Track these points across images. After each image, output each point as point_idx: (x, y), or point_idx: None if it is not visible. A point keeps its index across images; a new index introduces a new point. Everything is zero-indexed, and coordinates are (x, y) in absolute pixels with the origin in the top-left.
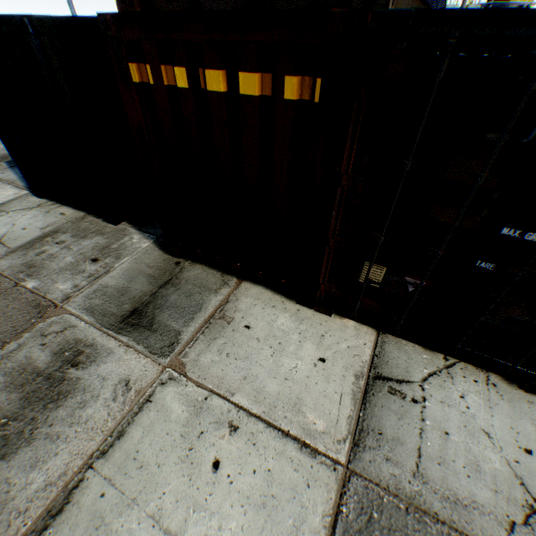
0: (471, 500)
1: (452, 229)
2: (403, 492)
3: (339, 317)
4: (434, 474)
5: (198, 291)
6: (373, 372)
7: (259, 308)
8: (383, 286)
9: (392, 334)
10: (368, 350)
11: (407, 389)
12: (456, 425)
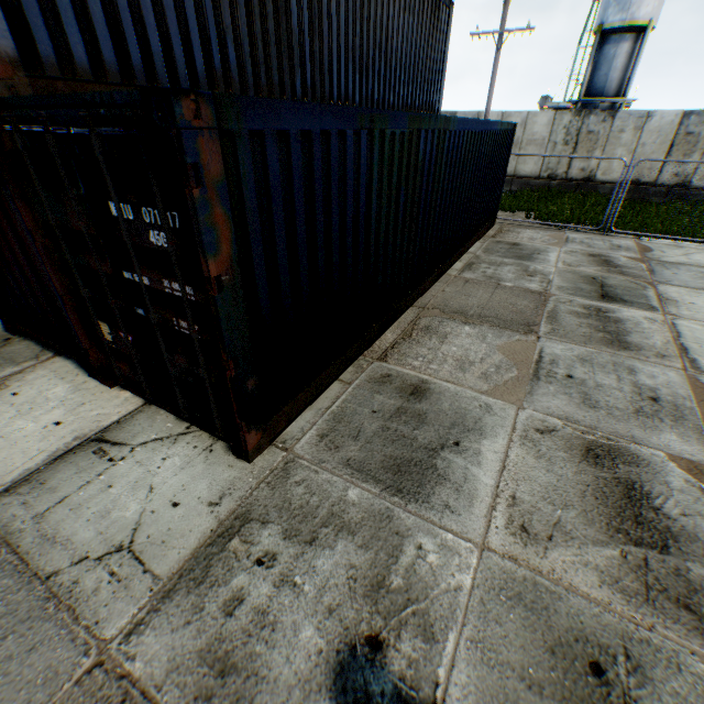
0: (68, 539)
1: (102, 275)
2: (8, 529)
3: (121, 390)
4: (57, 517)
5: (2, 363)
6: (99, 435)
7: (47, 379)
8: (114, 344)
9: (157, 405)
10: (117, 417)
11: (116, 450)
12: (130, 480)
